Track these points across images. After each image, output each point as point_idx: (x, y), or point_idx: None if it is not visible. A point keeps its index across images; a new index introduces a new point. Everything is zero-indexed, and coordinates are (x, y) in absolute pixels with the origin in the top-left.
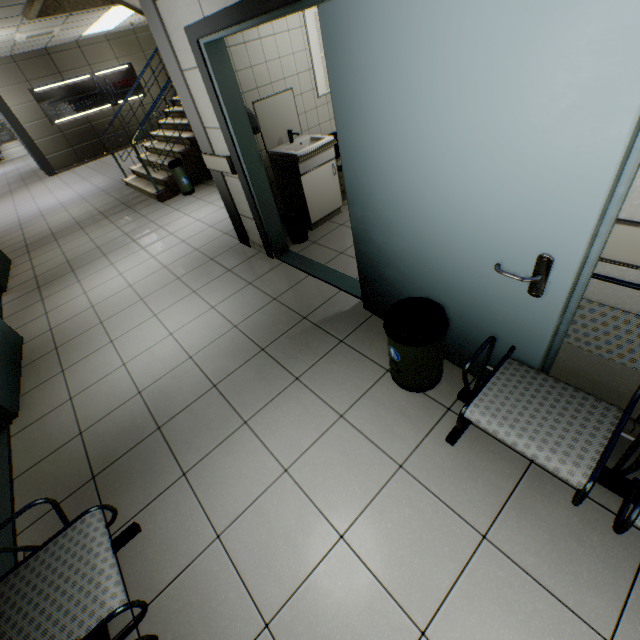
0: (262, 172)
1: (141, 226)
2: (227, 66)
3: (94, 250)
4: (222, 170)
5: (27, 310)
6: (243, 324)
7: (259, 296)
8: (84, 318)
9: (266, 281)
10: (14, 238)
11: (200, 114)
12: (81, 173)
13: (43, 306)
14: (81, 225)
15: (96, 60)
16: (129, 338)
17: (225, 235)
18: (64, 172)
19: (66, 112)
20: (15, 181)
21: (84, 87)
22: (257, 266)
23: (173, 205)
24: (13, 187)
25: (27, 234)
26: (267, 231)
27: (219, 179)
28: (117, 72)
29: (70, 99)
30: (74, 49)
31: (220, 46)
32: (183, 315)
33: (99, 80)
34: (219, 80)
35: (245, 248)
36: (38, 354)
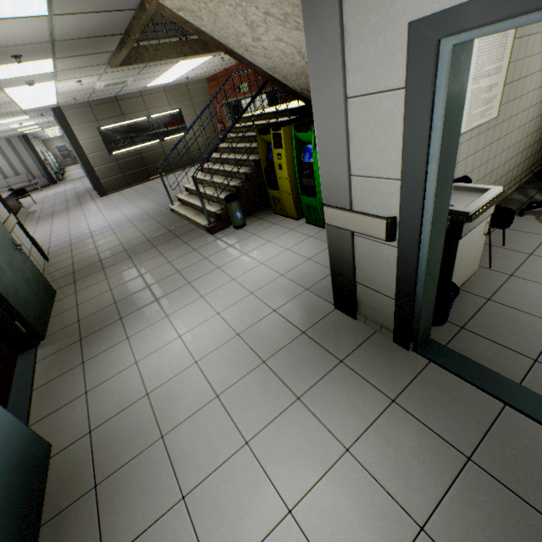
0: (440, 241)
1: (194, 263)
2: (461, 85)
3: (144, 290)
4: (361, 231)
5: (63, 379)
6: (437, 526)
7: (429, 441)
8: (136, 418)
9: (422, 401)
10: (63, 260)
11: (349, 157)
12: (128, 195)
13: (83, 376)
14: (129, 253)
15: (153, 106)
16: (212, 497)
17: (307, 291)
18: (113, 193)
19: (123, 145)
20: (72, 199)
21: (140, 126)
22: (386, 361)
23: (225, 239)
24: (69, 204)
25: (75, 257)
26: (417, 319)
27: (341, 238)
28: (168, 115)
29: (128, 135)
30: (137, 97)
31: (466, 51)
32: (297, 457)
33: (153, 121)
34: (447, 107)
35: (347, 320)
36: (67, 493)
